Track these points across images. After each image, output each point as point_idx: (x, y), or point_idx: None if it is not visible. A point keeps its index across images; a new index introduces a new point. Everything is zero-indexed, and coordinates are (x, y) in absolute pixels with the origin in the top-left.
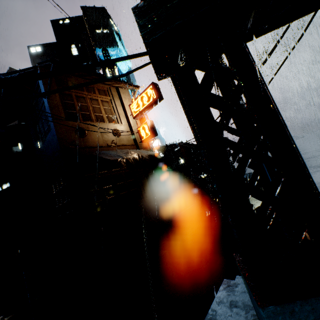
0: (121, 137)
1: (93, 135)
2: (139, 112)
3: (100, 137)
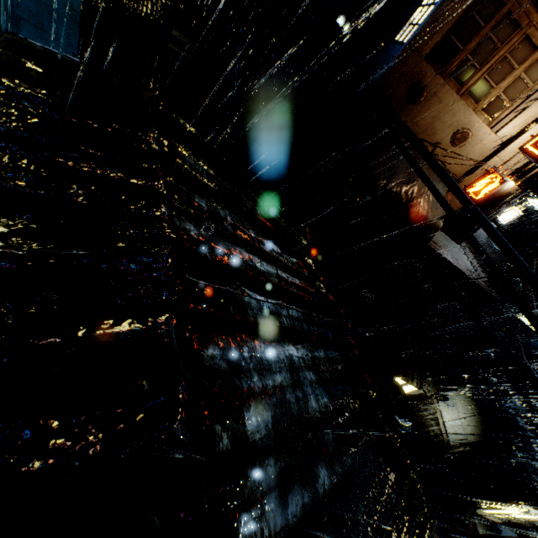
0: (457, 151)
1: (425, 110)
2: (532, 155)
3: (429, 123)
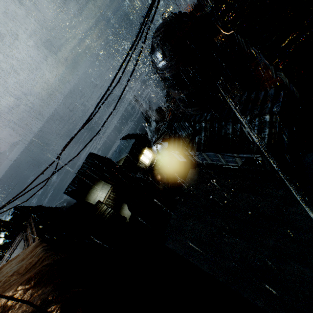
0: None
1: None
2: None
3: None
